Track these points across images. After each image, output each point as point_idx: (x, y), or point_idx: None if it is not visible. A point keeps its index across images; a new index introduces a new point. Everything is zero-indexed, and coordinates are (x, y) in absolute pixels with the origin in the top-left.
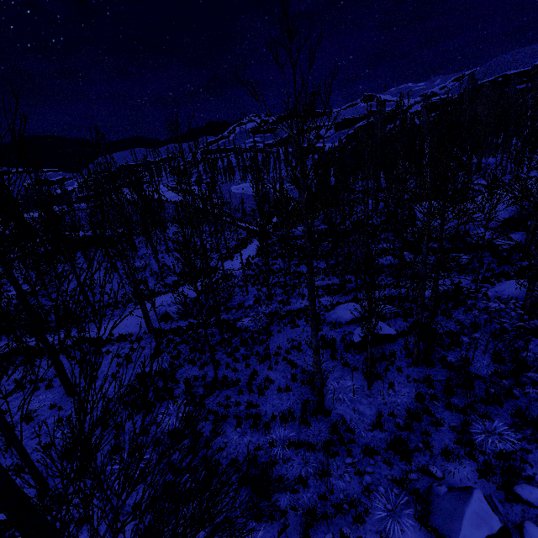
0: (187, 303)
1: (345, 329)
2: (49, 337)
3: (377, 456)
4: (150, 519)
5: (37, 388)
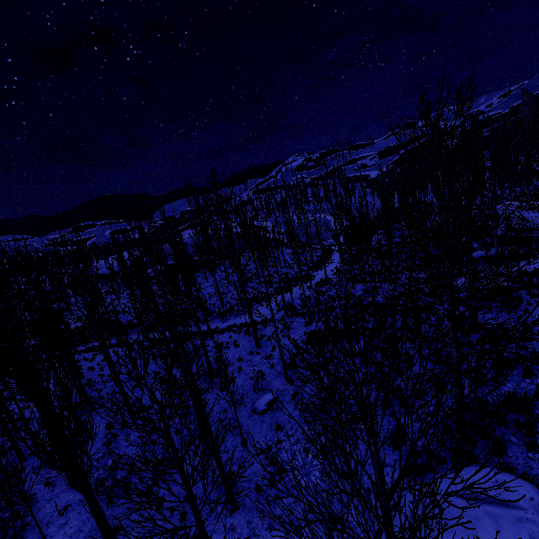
0: (303, 298)
1: (464, 294)
2: (203, 326)
3: (533, 341)
4: (377, 385)
5: (228, 347)
